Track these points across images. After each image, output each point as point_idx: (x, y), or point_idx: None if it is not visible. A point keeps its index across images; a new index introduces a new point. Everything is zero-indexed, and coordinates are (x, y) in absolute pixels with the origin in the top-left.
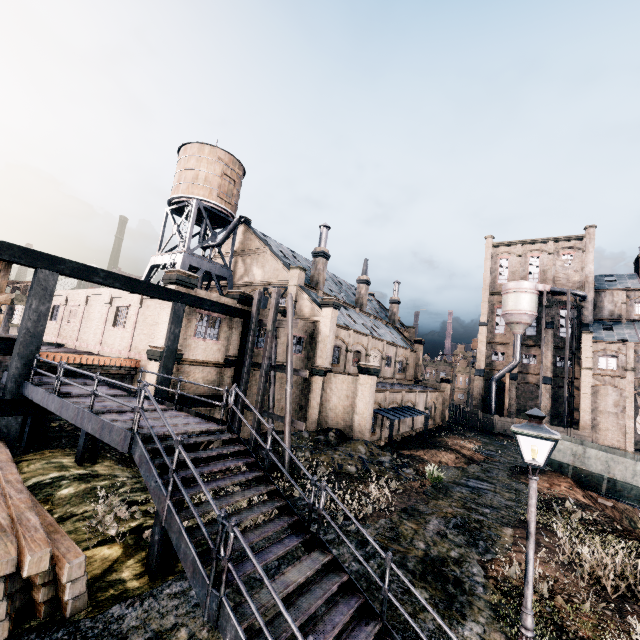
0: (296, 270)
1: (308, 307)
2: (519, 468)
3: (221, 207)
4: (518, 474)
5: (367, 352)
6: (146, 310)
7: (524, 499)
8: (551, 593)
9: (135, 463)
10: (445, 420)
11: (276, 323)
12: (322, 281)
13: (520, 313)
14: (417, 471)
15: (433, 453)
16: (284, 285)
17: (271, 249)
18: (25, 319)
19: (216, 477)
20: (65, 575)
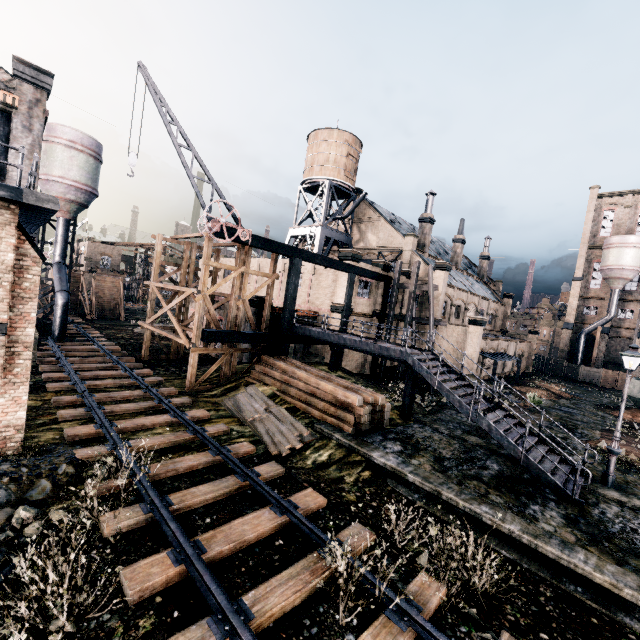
0: (410, 237)
1: (421, 269)
2: (604, 405)
3: (346, 184)
4: (603, 408)
5: (466, 306)
6: (319, 277)
7: (609, 421)
8: (627, 455)
9: (350, 374)
10: (530, 367)
11: (417, 286)
12: (427, 244)
13: (621, 268)
14: (518, 398)
15: (527, 389)
16: (398, 250)
17: (385, 218)
18: (290, 289)
19: (388, 387)
20: (386, 409)
